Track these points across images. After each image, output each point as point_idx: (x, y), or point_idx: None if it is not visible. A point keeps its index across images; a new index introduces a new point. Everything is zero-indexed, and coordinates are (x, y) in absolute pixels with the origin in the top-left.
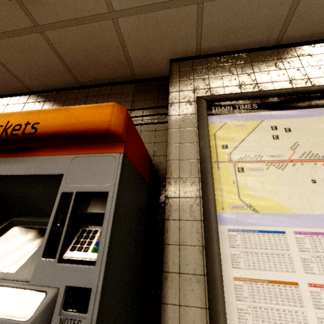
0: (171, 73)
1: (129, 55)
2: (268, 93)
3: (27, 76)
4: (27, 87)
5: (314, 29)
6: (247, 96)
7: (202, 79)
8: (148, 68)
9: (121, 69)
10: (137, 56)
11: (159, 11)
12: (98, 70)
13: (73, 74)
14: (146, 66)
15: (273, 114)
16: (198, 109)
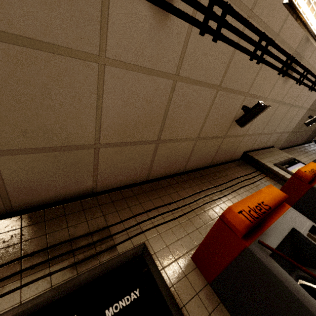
0: (253, 157)
1: (236, 150)
2: (285, 161)
3: (193, 160)
4: (185, 168)
5: (268, 144)
6: (284, 162)
7: (264, 158)
8: (237, 155)
9: (230, 155)
10: (238, 150)
11: (252, 136)
12: (223, 156)
13: (213, 158)
14: (237, 154)
15: (293, 167)
16: (281, 168)
